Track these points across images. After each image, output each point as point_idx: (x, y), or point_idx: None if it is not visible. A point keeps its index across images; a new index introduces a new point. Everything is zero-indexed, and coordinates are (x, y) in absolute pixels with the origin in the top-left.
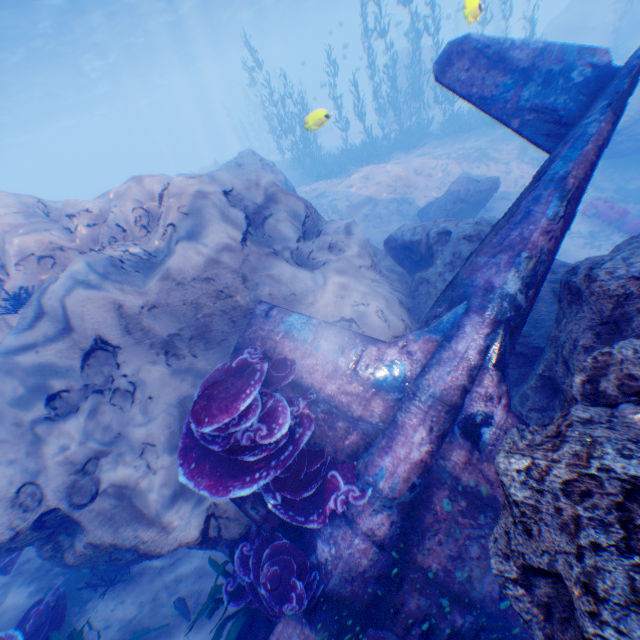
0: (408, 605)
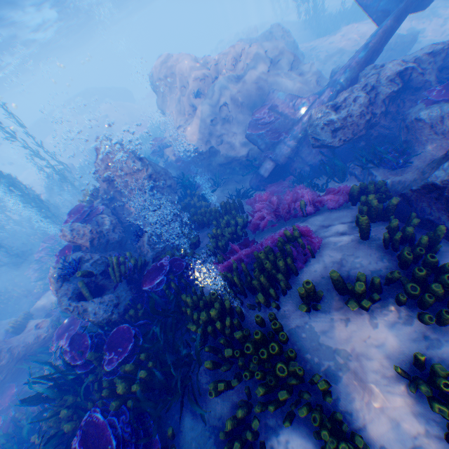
0: (295, 166)
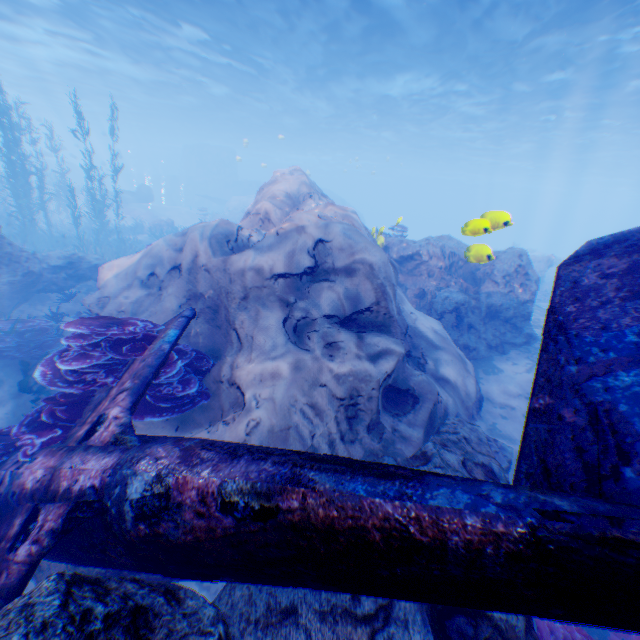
0: None
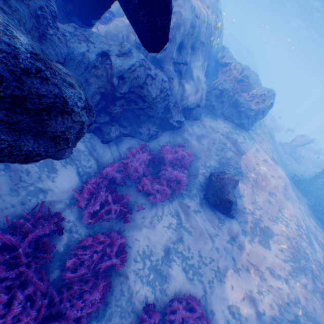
0: None
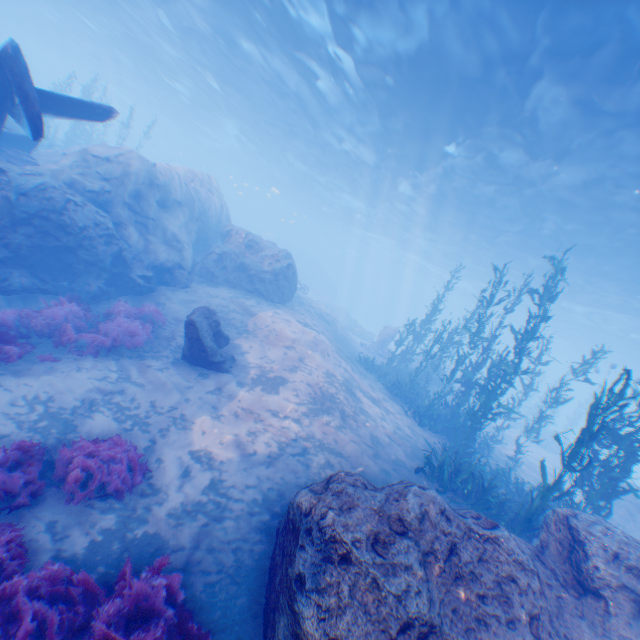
0: None
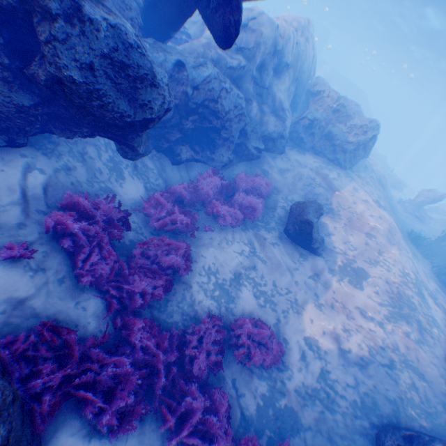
0: None
